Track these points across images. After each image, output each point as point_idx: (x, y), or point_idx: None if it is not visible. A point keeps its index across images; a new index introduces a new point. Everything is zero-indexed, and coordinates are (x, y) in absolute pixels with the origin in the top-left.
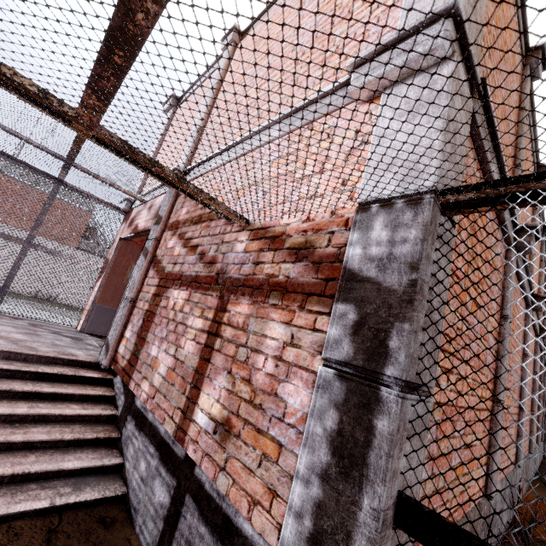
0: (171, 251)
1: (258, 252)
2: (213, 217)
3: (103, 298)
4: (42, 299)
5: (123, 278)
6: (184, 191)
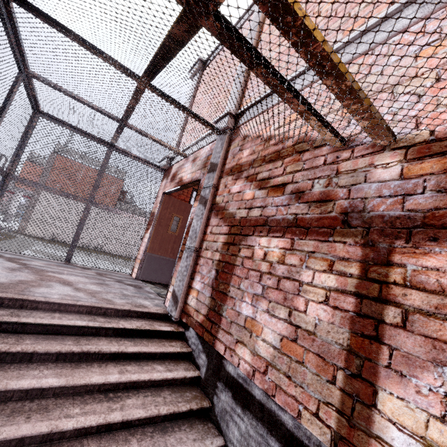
0: (238, 195)
1: (444, 174)
2: (304, 149)
3: (152, 247)
4: (92, 249)
5: (167, 229)
6: (304, 103)
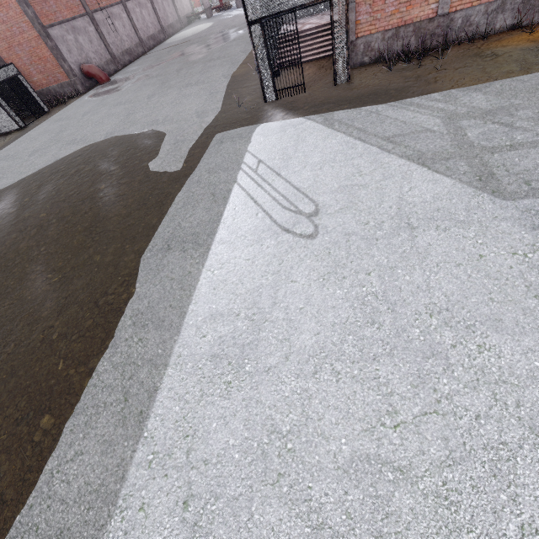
0: None
1: None
2: None
3: None
4: None
5: None
6: None
